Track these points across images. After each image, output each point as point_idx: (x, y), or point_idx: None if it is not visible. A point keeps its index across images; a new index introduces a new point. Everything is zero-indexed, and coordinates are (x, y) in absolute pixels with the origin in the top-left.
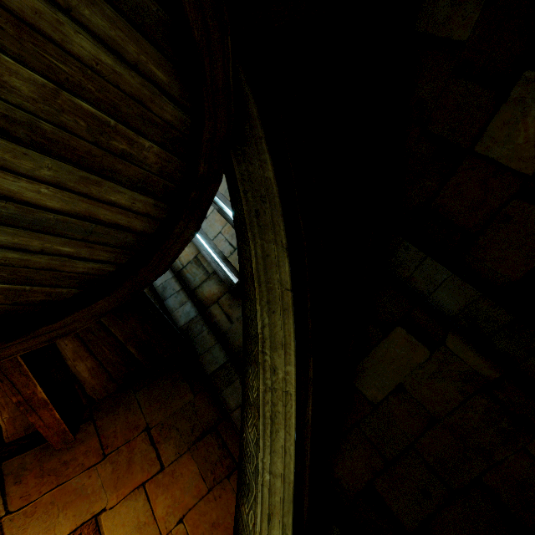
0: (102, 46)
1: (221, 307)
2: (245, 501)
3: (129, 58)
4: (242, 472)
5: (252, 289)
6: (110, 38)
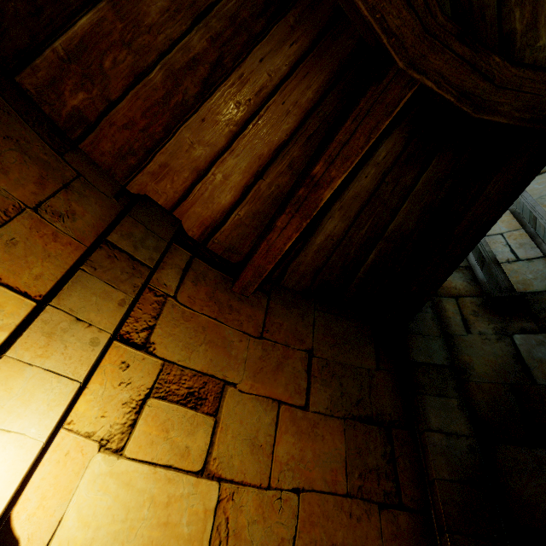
0: None
1: (460, 306)
2: None
3: None
4: None
5: None
6: None
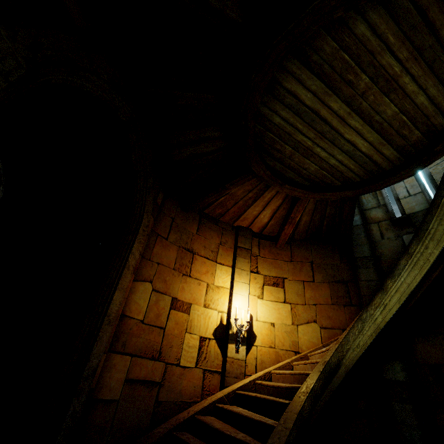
0: (428, 99)
1: (379, 227)
2: (390, 279)
3: (436, 102)
4: (392, 271)
5: (435, 210)
6: (433, 96)
